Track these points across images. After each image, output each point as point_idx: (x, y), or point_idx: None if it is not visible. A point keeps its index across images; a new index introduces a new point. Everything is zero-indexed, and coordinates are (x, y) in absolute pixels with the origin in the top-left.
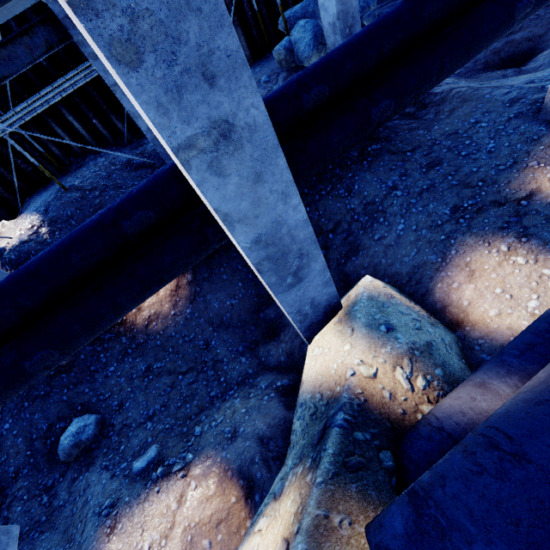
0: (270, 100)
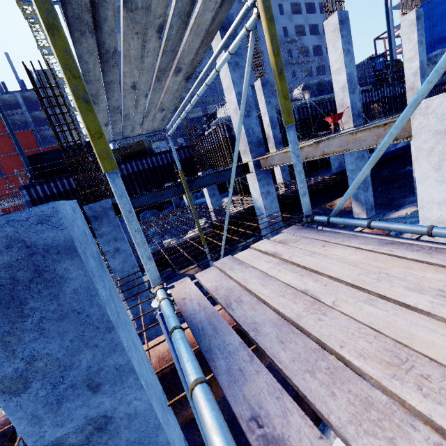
0: (391, 151)
